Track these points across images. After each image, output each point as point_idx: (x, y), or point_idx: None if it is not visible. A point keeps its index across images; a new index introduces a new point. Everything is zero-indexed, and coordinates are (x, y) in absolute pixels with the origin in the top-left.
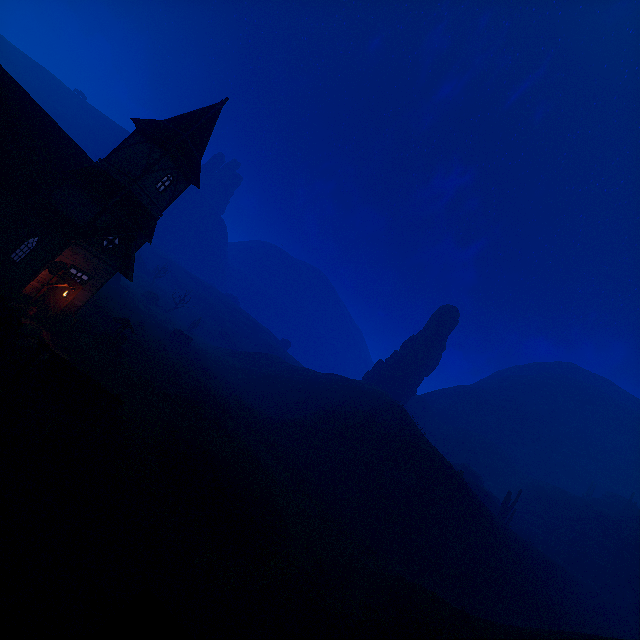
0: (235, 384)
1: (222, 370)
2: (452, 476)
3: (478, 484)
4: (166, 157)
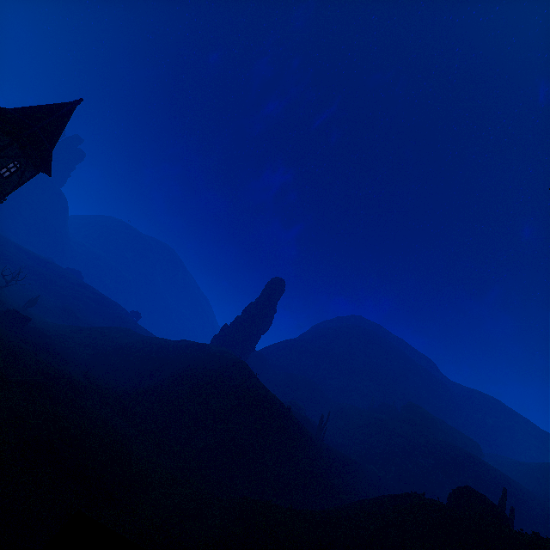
0: (83, 360)
1: (67, 348)
2: (283, 411)
3: (302, 414)
4: (14, 146)
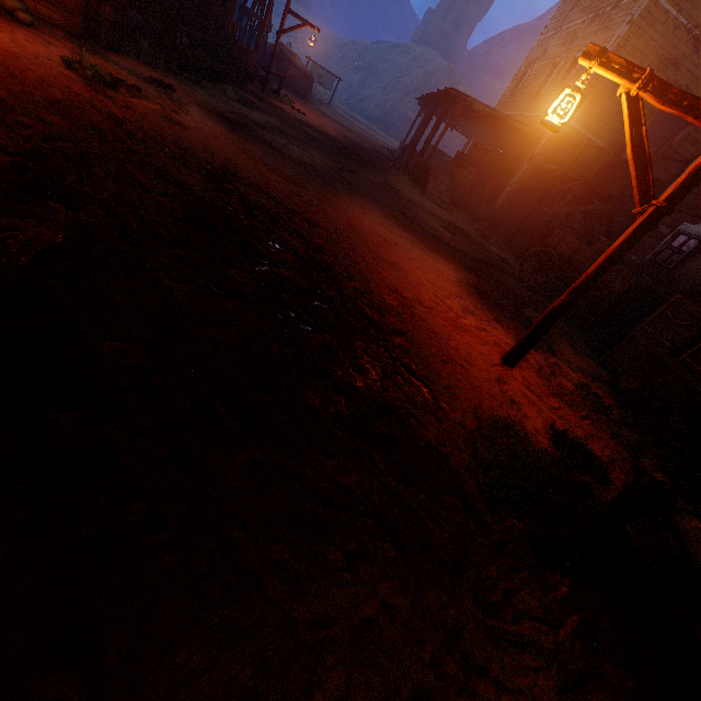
0: None
1: None
2: None
3: None
4: None
